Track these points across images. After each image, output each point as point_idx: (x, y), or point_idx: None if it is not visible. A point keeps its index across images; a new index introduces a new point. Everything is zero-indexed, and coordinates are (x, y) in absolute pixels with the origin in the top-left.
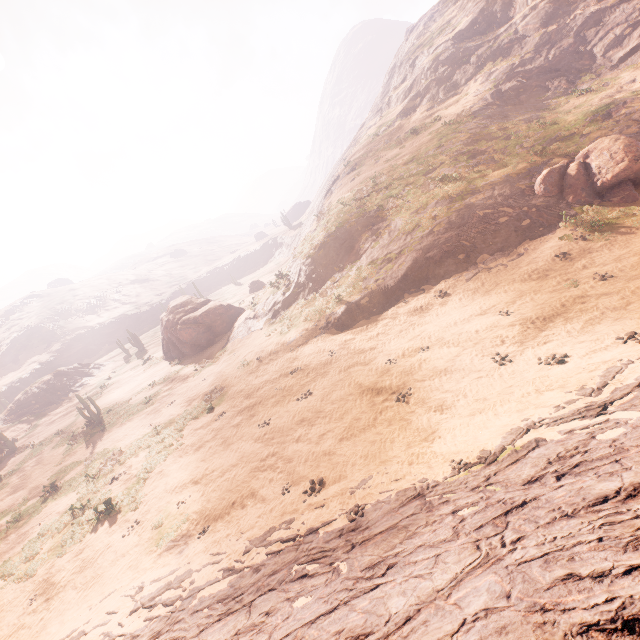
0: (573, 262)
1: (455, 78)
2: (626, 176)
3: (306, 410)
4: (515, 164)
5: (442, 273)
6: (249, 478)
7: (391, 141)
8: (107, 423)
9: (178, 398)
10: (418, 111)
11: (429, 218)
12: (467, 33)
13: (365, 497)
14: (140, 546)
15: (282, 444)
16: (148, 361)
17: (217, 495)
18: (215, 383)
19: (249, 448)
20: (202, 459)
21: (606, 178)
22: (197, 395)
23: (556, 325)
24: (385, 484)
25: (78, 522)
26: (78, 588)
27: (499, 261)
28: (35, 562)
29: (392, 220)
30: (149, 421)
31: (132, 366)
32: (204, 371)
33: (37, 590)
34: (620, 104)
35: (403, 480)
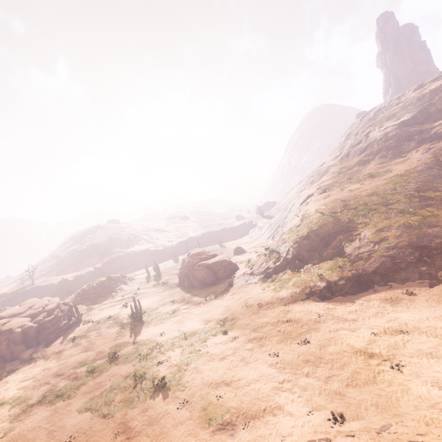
0: None
1: (400, 147)
2: None
3: (308, 353)
4: None
5: (407, 277)
6: (272, 394)
7: (352, 178)
8: (144, 320)
9: (196, 316)
10: (372, 163)
11: (393, 236)
12: (409, 122)
13: (395, 440)
14: (193, 420)
15: (294, 375)
16: (165, 284)
17: (248, 399)
18: (225, 313)
19: (266, 370)
20: (227, 367)
21: None
22: (211, 318)
23: None
24: (410, 435)
25: (141, 387)
26: (150, 437)
27: None
28: (113, 406)
29: (361, 231)
30: (177, 327)
31: (153, 284)
32: (212, 302)
33: (118, 428)
34: None
35: (428, 436)
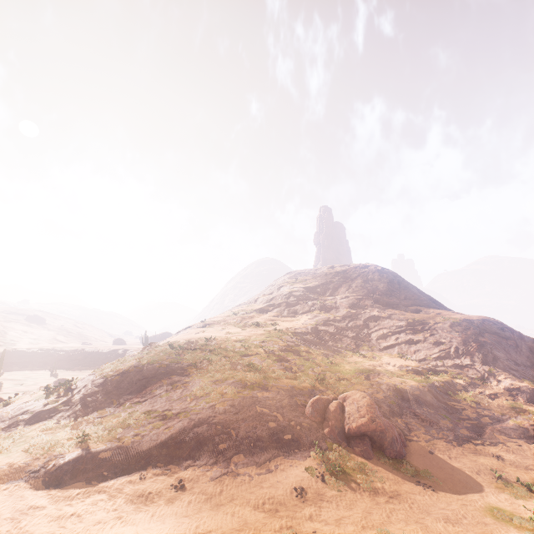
0: (305, 504)
1: (297, 307)
2: (365, 431)
3: None
4: (302, 380)
5: (197, 457)
6: None
7: (241, 322)
8: None
9: None
10: (268, 314)
11: (220, 392)
12: (313, 289)
13: None
14: None
15: None
16: None
17: None
18: None
19: None
20: None
21: (352, 425)
22: None
23: None
24: None
25: None
26: None
27: (249, 469)
28: None
29: (194, 379)
30: None
31: None
32: None
33: None
34: (376, 373)
35: None
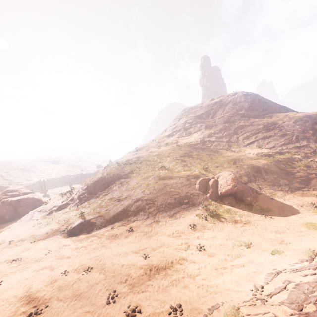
0: (195, 232)
1: (191, 130)
2: (230, 192)
3: None
4: (193, 171)
5: (138, 216)
6: None
7: (158, 144)
8: None
9: None
10: (173, 137)
11: (146, 184)
12: (200, 116)
13: None
14: None
15: None
16: None
17: None
18: None
19: None
20: None
21: (222, 190)
22: None
23: (158, 277)
24: None
25: None
26: None
27: (165, 218)
28: None
29: (132, 179)
30: None
31: None
32: None
33: None
34: (240, 160)
35: None
